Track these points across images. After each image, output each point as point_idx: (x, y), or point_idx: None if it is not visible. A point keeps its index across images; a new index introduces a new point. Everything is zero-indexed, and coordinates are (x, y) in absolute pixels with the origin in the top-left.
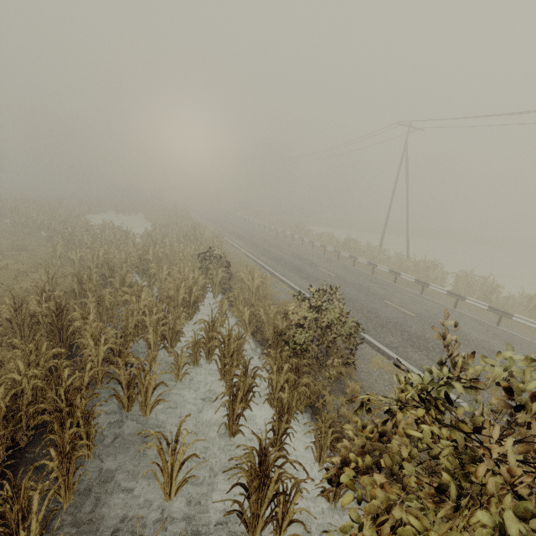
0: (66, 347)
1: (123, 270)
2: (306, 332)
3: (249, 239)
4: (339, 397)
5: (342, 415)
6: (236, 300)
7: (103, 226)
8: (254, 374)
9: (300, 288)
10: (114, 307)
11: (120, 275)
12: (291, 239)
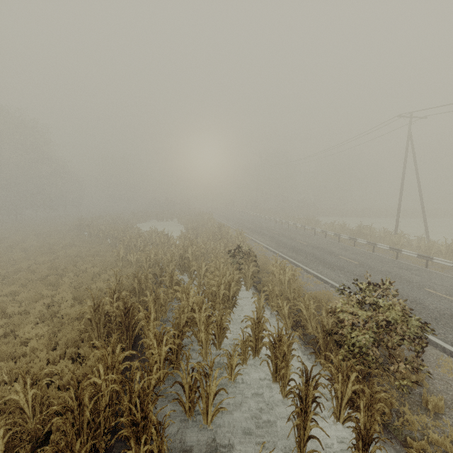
0: (131, 342)
1: (169, 268)
2: (361, 331)
3: (266, 234)
4: (420, 415)
5: (434, 442)
6: (271, 293)
7: (150, 232)
8: (316, 383)
9: (327, 278)
10: (166, 303)
11: (169, 274)
12: (303, 231)
